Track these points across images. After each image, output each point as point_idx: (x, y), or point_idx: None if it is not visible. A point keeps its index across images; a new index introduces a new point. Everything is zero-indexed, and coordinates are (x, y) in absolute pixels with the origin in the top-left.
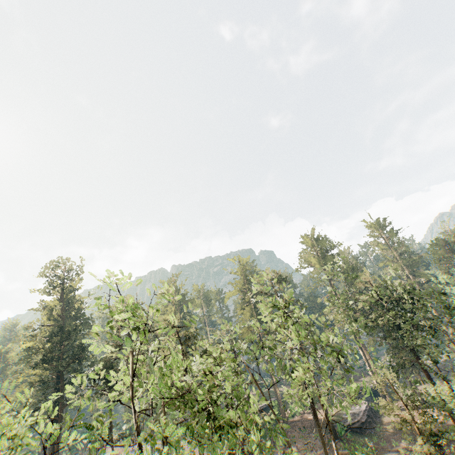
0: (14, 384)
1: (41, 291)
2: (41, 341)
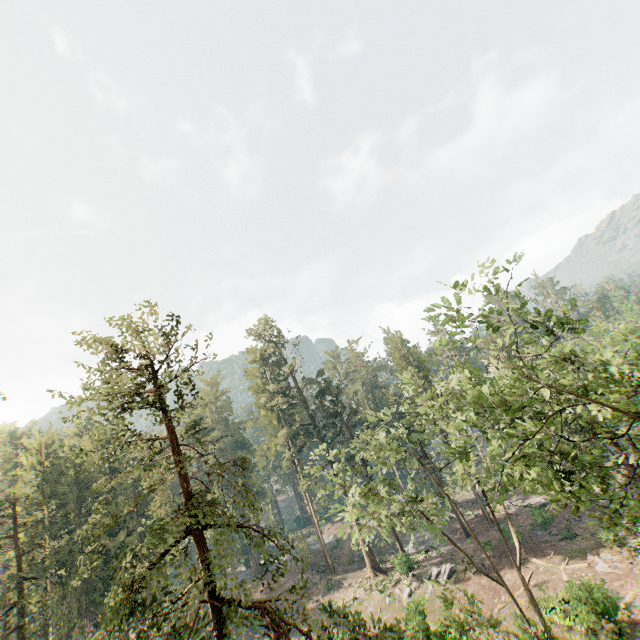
0: (272, 453)
1: (253, 353)
2: (283, 406)
